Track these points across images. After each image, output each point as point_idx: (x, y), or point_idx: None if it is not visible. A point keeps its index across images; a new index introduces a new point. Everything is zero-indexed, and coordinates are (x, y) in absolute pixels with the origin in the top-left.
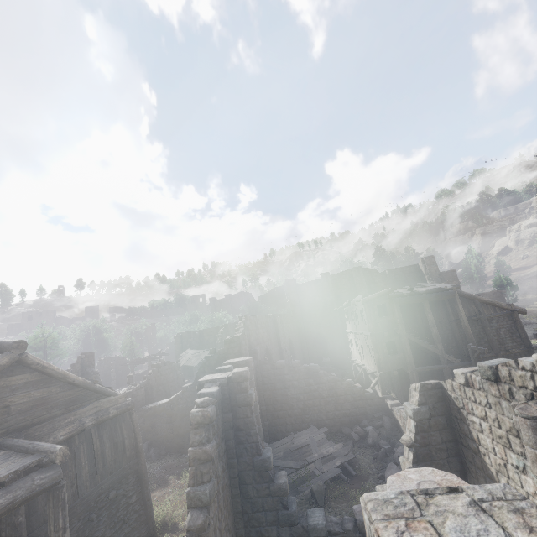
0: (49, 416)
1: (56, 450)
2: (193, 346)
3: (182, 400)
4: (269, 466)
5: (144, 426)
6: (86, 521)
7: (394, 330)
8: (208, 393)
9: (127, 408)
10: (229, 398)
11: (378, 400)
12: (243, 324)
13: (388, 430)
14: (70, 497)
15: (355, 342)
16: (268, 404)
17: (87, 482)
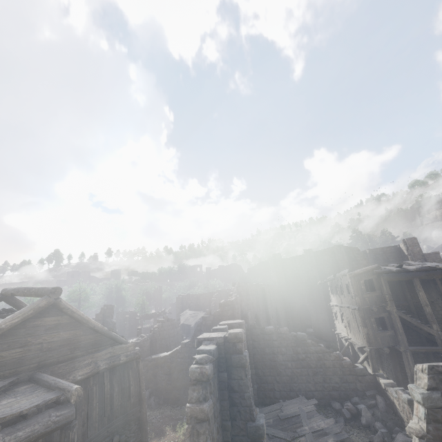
0: (72, 356)
1: (72, 390)
2: (191, 308)
3: (180, 355)
4: (263, 434)
5: (147, 375)
6: None
7: (383, 305)
8: (206, 350)
9: (134, 356)
10: (225, 358)
11: (369, 377)
12: (236, 289)
13: (383, 411)
14: (80, 436)
15: (340, 315)
16: (257, 368)
17: (96, 423)
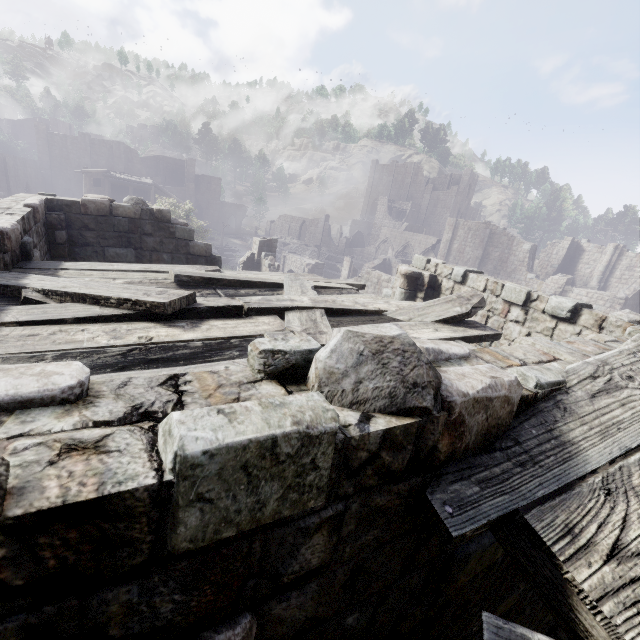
0: None
1: None
2: None
3: None
4: None
5: None
6: None
7: None
8: None
9: None
10: None
11: None
12: None
13: None
14: None
15: None
16: None
17: None
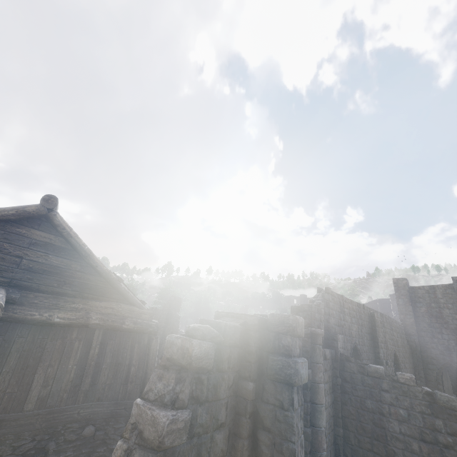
0: (59, 291)
1: None
2: None
3: None
4: None
5: None
6: (42, 447)
7: None
8: (214, 321)
9: (147, 328)
10: (255, 355)
11: None
12: (321, 296)
13: None
14: (34, 399)
15: None
16: (348, 428)
17: (65, 392)
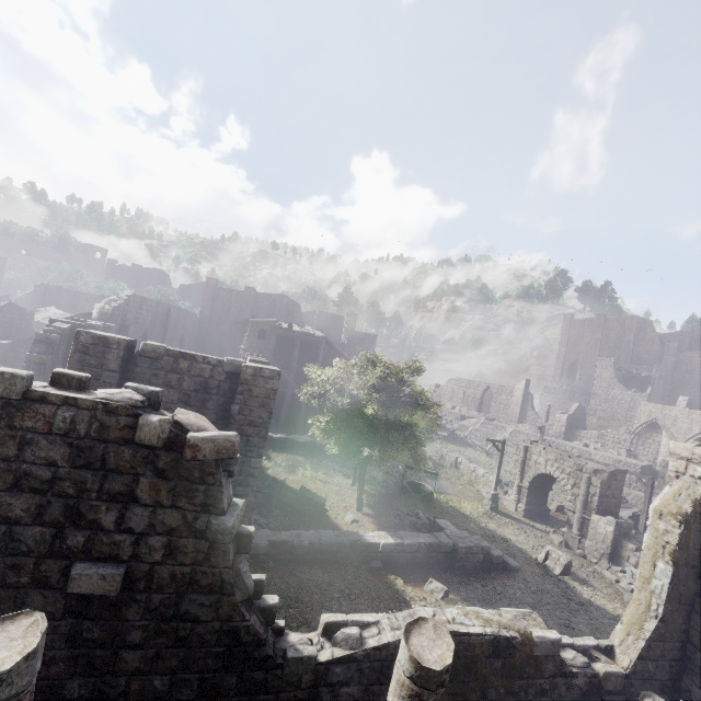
0: None
1: None
2: (60, 307)
3: (27, 345)
4: None
5: None
6: None
7: (265, 353)
8: (57, 326)
9: None
10: None
11: None
12: (125, 298)
13: None
14: None
15: None
16: None
17: None
